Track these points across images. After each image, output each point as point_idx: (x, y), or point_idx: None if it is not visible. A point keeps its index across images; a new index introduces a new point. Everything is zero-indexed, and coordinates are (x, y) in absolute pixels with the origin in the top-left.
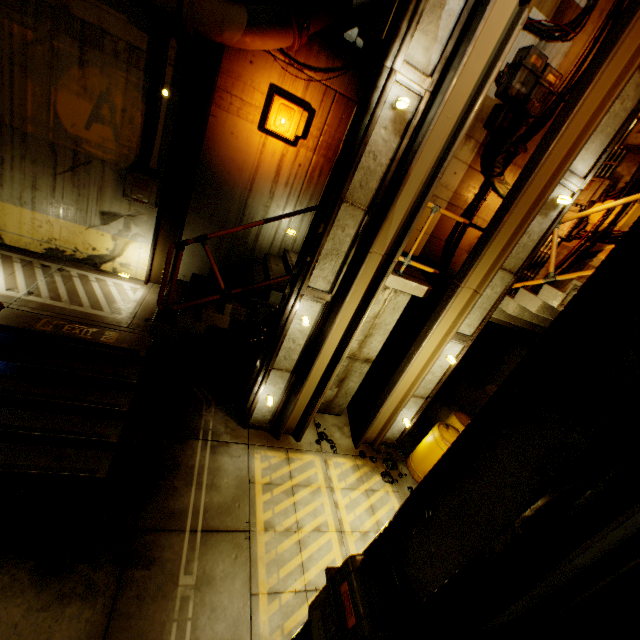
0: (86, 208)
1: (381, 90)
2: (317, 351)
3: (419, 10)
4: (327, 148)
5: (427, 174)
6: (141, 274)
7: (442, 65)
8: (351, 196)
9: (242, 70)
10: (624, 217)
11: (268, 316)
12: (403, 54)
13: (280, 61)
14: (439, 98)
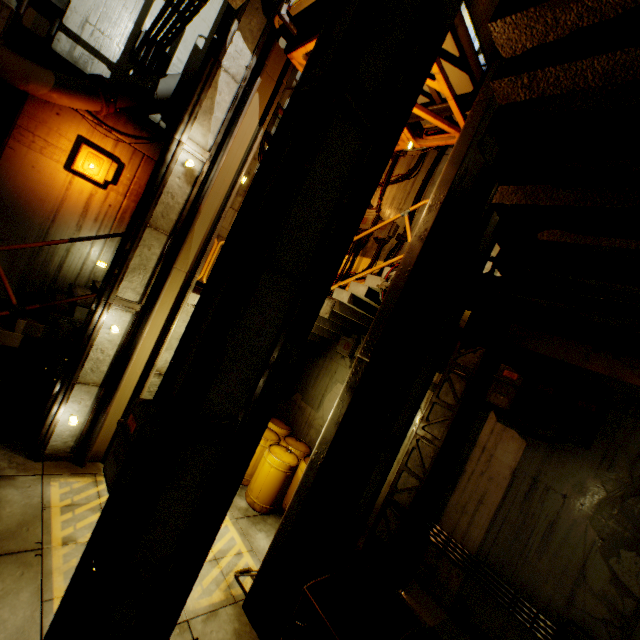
0: None
1: (174, 152)
2: (129, 359)
3: (196, 111)
4: (138, 196)
5: (215, 215)
6: None
7: (216, 147)
8: (155, 223)
9: (48, 118)
10: (355, 265)
11: (73, 332)
12: (187, 134)
13: (89, 120)
14: (216, 166)
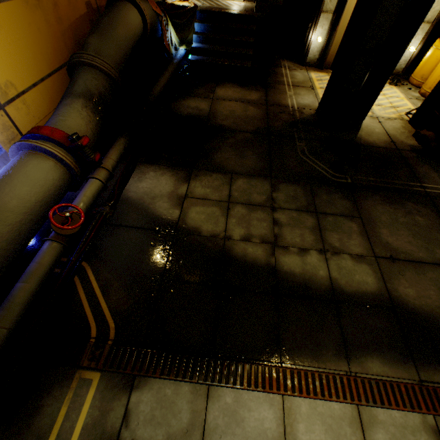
0: None
1: None
2: None
3: None
4: None
5: None
6: None
7: None
8: None
9: None
10: None
11: None
12: None
13: None
14: None
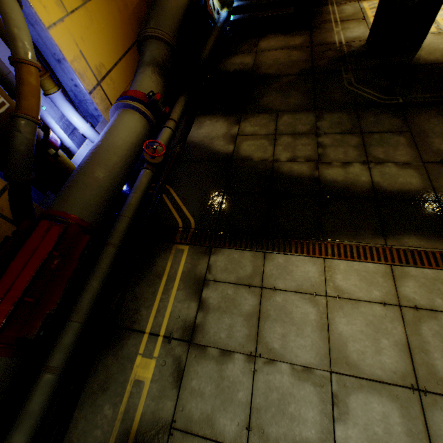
0: None
1: None
2: None
3: None
4: None
5: None
6: None
7: None
8: None
9: None
10: None
11: None
12: None
13: None
14: None
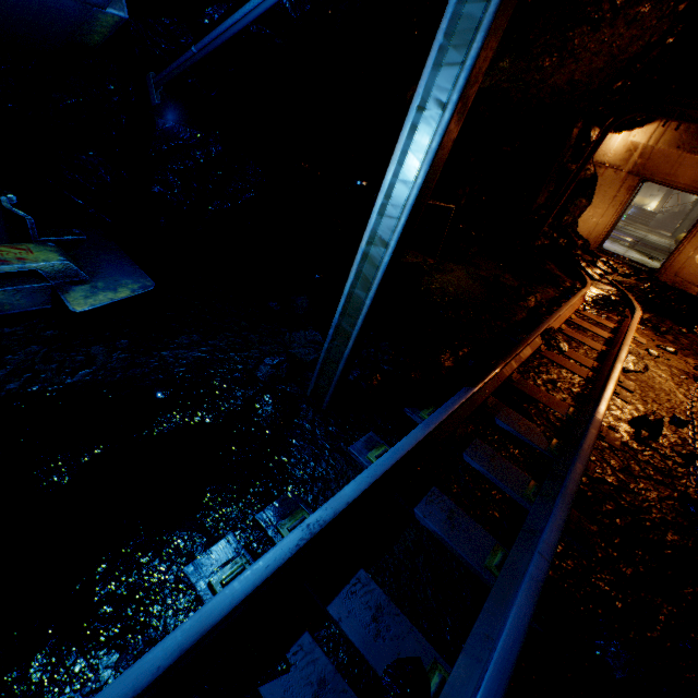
0: (646, 194)
1: None
2: None
3: None
4: None
5: None
6: (651, 209)
7: None
8: None
9: None
10: None
11: (687, 209)
12: None
13: None
14: None
